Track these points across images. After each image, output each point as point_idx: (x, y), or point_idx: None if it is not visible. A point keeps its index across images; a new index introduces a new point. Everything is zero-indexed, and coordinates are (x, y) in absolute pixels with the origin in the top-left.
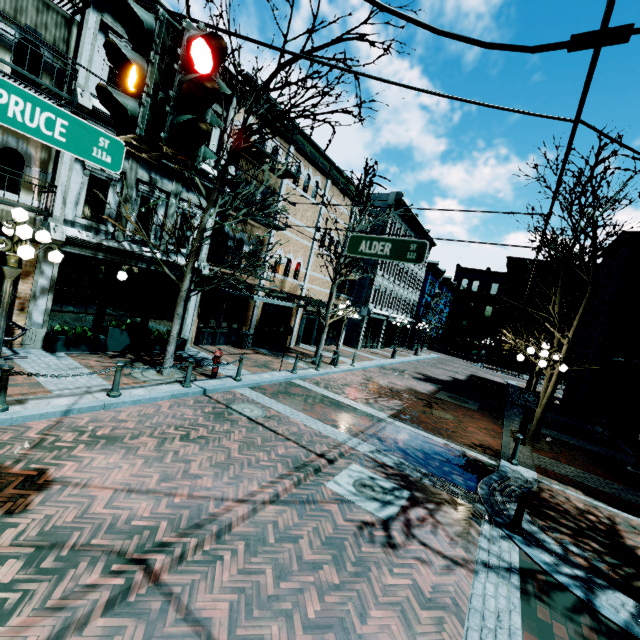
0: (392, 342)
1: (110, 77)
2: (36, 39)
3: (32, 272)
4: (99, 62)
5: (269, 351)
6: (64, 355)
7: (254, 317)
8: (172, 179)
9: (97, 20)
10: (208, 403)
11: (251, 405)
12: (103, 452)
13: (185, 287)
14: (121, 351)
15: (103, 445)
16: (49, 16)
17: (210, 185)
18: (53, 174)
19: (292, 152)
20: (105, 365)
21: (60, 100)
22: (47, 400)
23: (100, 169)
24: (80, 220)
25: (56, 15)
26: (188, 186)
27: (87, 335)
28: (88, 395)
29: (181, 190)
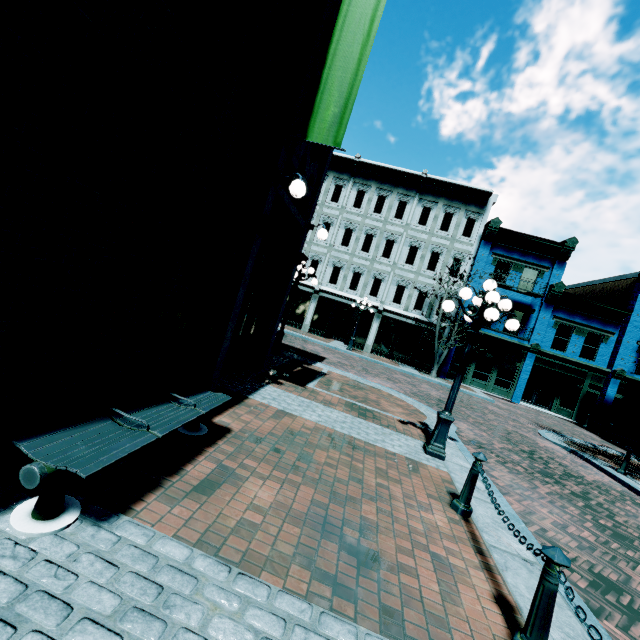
0: (358, 339)
1: None
2: None
3: None
4: None
5: None
6: None
7: None
8: None
9: None
10: None
11: None
12: None
13: None
14: None
15: None
16: None
17: None
18: None
19: None
20: None
21: None
22: None
23: None
24: None
25: None
26: None
27: None
28: None
29: None
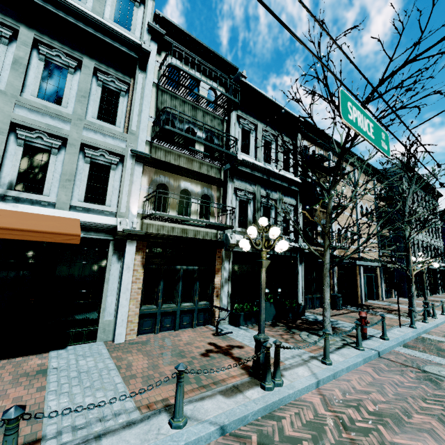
0: (436, 288)
1: (241, 142)
2: (211, 134)
3: (220, 268)
4: (236, 136)
5: (356, 309)
6: (246, 328)
7: (334, 281)
8: (276, 191)
9: (235, 115)
10: (398, 366)
11: (438, 367)
12: (410, 437)
13: (327, 260)
14: (271, 320)
15: (396, 426)
16: (215, 121)
17: (296, 189)
18: (223, 204)
19: (331, 155)
20: (277, 333)
21: (228, 159)
22: (291, 371)
23: (243, 195)
24: (237, 229)
25: (217, 120)
26: (284, 193)
27: (253, 310)
28: (309, 364)
29: (281, 196)
